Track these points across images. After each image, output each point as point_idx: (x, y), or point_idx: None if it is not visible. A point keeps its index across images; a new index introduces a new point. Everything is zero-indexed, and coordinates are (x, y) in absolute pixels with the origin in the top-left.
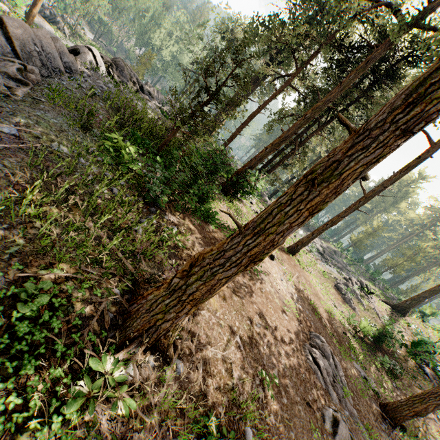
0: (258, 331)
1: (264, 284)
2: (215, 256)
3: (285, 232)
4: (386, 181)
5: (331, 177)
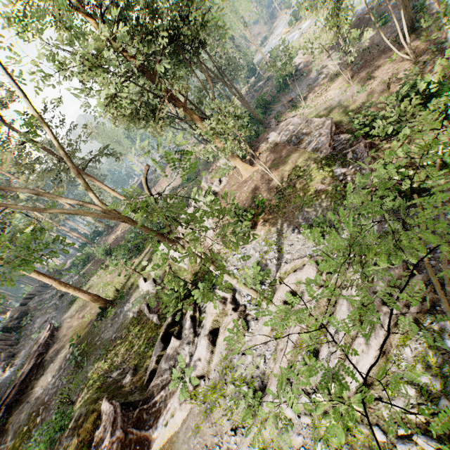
0: None
1: None
2: None
3: None
4: None
5: None
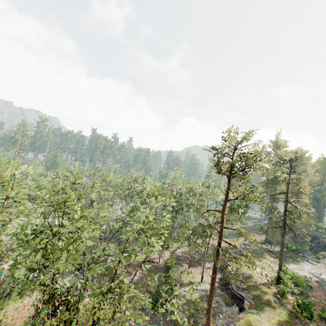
0: None
1: None
2: None
3: None
4: None
5: None
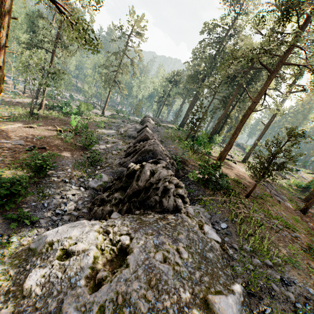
0: (238, 175)
1: (235, 169)
2: (224, 150)
3: (233, 142)
4: (272, 117)
5: (236, 133)
